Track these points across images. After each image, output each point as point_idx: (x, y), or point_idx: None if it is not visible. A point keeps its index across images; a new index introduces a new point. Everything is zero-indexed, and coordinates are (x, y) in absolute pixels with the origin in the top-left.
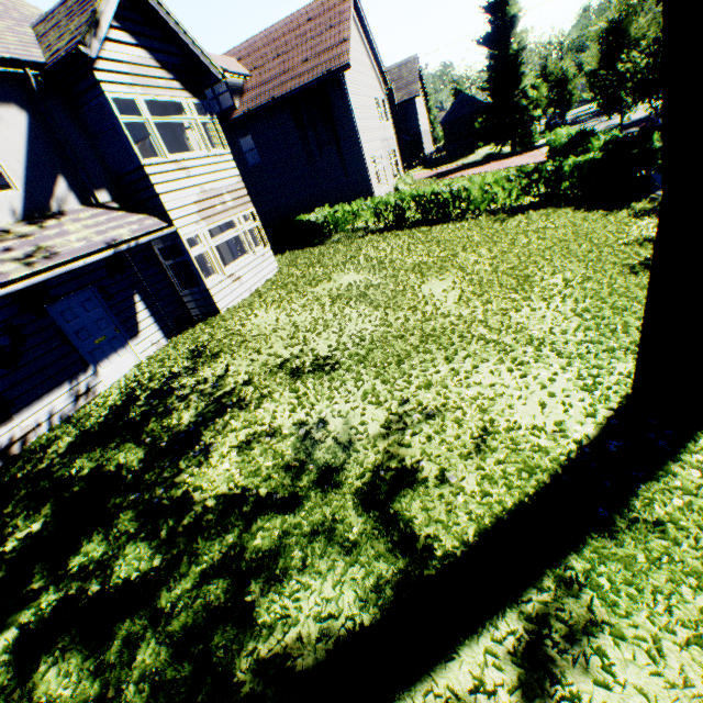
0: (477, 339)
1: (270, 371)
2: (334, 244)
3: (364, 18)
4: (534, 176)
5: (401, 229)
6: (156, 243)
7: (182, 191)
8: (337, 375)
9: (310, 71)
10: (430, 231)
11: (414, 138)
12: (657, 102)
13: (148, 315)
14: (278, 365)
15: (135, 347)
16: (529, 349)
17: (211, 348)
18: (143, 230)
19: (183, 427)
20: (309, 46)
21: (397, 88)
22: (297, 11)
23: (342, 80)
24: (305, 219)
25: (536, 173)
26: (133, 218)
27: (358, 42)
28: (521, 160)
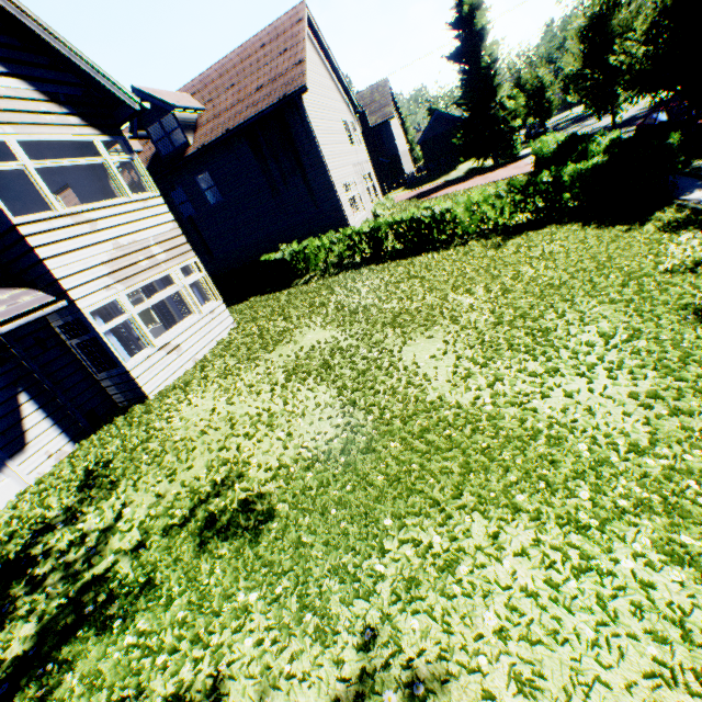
0: (489, 461)
1: (173, 526)
2: (305, 285)
3: (322, 39)
4: (528, 190)
5: (380, 261)
6: (54, 319)
7: (84, 250)
8: (264, 547)
9: (265, 98)
10: (412, 263)
11: (393, 160)
12: (639, 102)
13: (43, 417)
14: (188, 509)
15: (18, 467)
16: (584, 493)
17: (113, 468)
18: (12, 311)
19: (1, 672)
20: (263, 72)
21: (370, 112)
22: (250, 39)
23: (300, 104)
24: (271, 258)
25: (531, 186)
26: (3, 295)
27: (318, 64)
28: (506, 173)
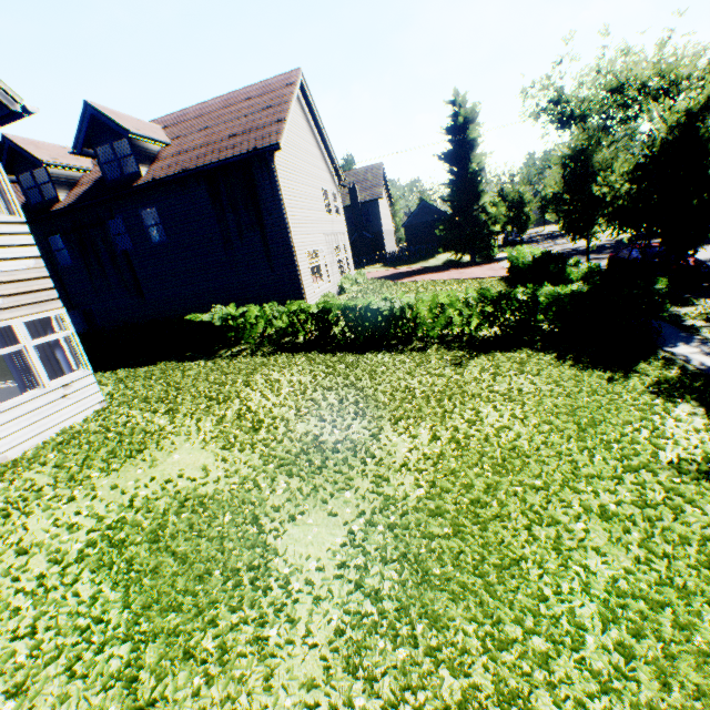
0: None
1: None
2: (229, 359)
3: (315, 109)
4: (500, 303)
5: (324, 348)
6: None
7: None
8: None
9: (234, 146)
10: (357, 362)
11: (376, 236)
12: (605, 233)
13: None
14: None
15: None
16: None
17: None
18: None
19: None
20: (241, 122)
21: (361, 188)
22: (238, 89)
23: (270, 160)
24: (199, 318)
25: (503, 299)
26: None
27: (305, 130)
28: (481, 272)
